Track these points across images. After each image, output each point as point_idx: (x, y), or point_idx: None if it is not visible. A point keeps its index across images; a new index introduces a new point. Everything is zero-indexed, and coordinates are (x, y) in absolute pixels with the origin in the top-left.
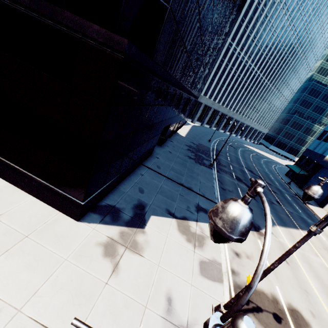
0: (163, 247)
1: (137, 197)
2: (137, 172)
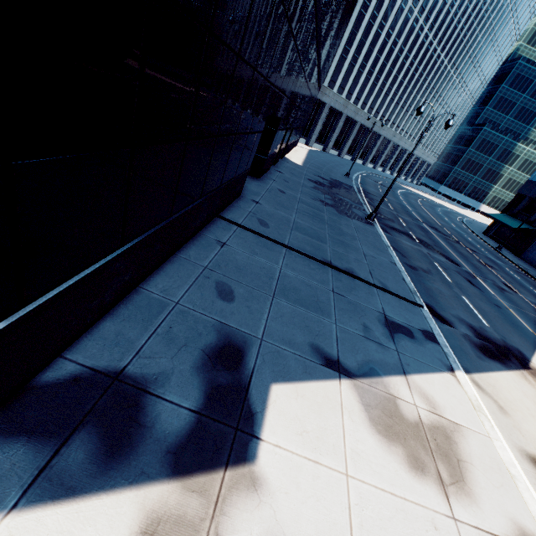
0: None
1: (214, 318)
2: (206, 238)
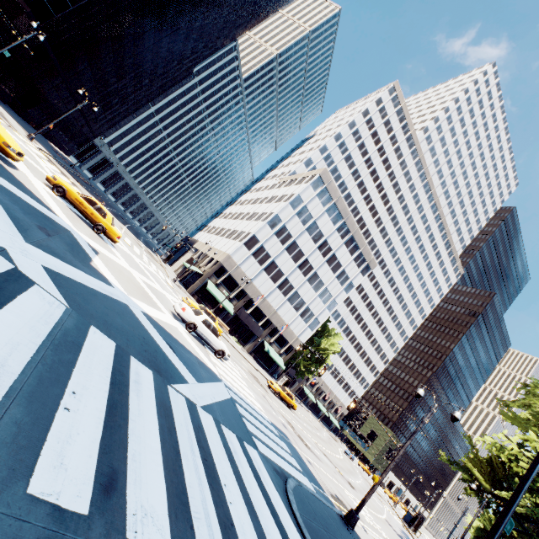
0: (3, 111)
1: None
2: None
